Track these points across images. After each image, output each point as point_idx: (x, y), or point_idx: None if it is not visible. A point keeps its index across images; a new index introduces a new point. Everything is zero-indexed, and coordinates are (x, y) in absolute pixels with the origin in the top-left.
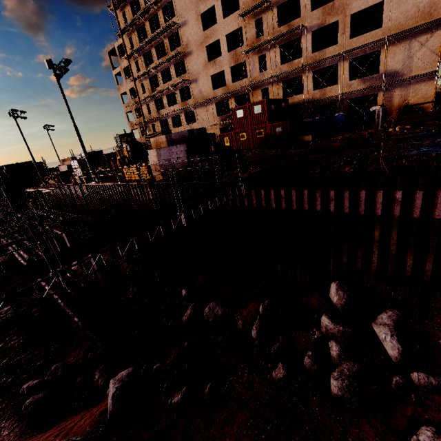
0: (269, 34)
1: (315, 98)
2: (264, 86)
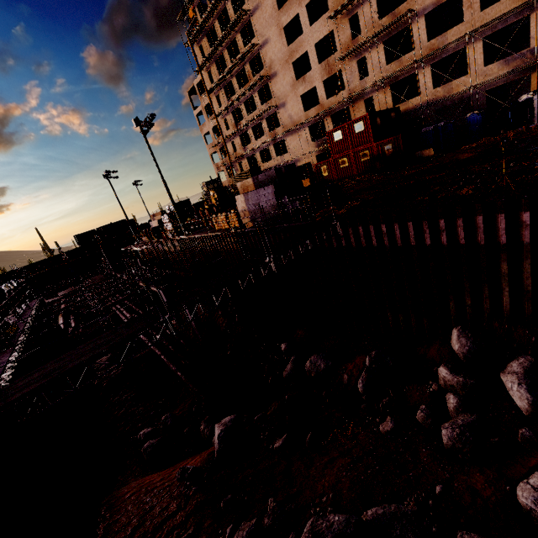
0: (368, 30)
1: (438, 98)
2: (367, 95)
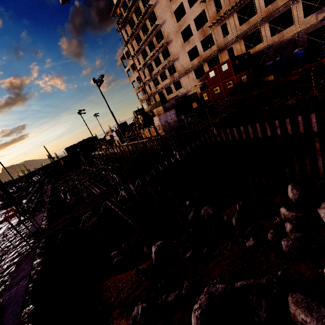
0: (226, 6)
1: (274, 43)
2: (228, 47)
